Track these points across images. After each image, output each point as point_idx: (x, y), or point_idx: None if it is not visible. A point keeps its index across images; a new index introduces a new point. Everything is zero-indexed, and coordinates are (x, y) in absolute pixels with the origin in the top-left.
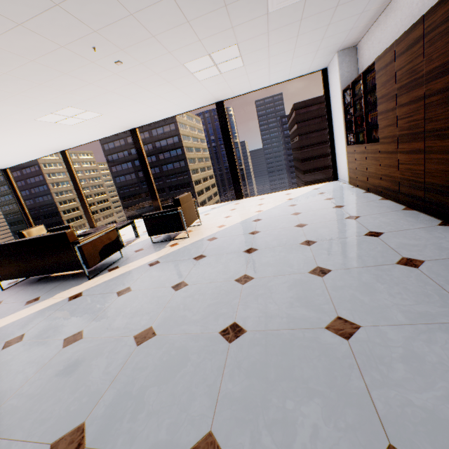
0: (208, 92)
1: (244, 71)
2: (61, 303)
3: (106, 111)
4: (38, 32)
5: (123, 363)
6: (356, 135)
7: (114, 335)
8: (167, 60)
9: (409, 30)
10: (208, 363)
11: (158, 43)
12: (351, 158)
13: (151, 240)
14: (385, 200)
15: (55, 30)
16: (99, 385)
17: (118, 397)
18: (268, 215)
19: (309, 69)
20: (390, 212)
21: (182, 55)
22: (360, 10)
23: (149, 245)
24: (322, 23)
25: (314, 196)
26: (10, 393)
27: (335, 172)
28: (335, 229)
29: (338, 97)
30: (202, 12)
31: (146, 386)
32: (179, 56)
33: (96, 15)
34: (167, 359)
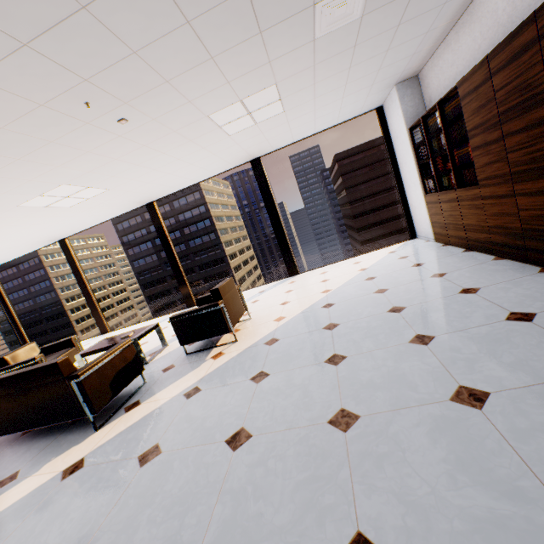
0: (240, 149)
1: (284, 119)
2: (49, 485)
3: (112, 185)
4: (4, 87)
5: None
6: (437, 180)
7: None
8: (187, 112)
9: (510, 36)
10: None
11: (174, 90)
12: (435, 208)
13: (185, 351)
14: (503, 261)
15: (27, 82)
16: None
17: None
18: (341, 295)
19: (361, 109)
20: (523, 278)
21: (206, 103)
22: (425, 29)
23: (181, 358)
24: (380, 49)
25: (395, 262)
26: None
27: (412, 228)
28: (453, 313)
29: (404, 138)
30: (230, 43)
31: None
32: (202, 106)
33: (84, 57)
34: None
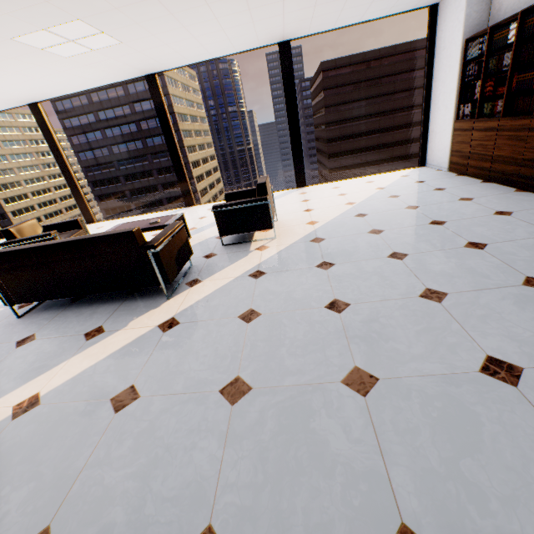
0: (280, 23)
1: None
2: (153, 335)
3: (129, 36)
4: None
5: (369, 425)
6: (479, 106)
7: (304, 382)
8: None
9: None
10: (515, 418)
11: None
12: (463, 137)
13: (222, 242)
14: (525, 193)
15: None
16: (365, 461)
17: (420, 478)
18: (370, 208)
19: (417, 3)
20: None
21: None
22: None
23: (219, 248)
24: None
25: (413, 185)
26: (209, 485)
27: (424, 155)
28: (496, 228)
29: (454, 50)
30: None
31: (451, 459)
32: None
33: None
34: (438, 415)
